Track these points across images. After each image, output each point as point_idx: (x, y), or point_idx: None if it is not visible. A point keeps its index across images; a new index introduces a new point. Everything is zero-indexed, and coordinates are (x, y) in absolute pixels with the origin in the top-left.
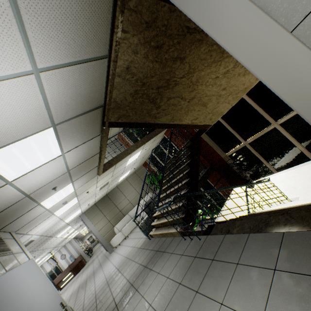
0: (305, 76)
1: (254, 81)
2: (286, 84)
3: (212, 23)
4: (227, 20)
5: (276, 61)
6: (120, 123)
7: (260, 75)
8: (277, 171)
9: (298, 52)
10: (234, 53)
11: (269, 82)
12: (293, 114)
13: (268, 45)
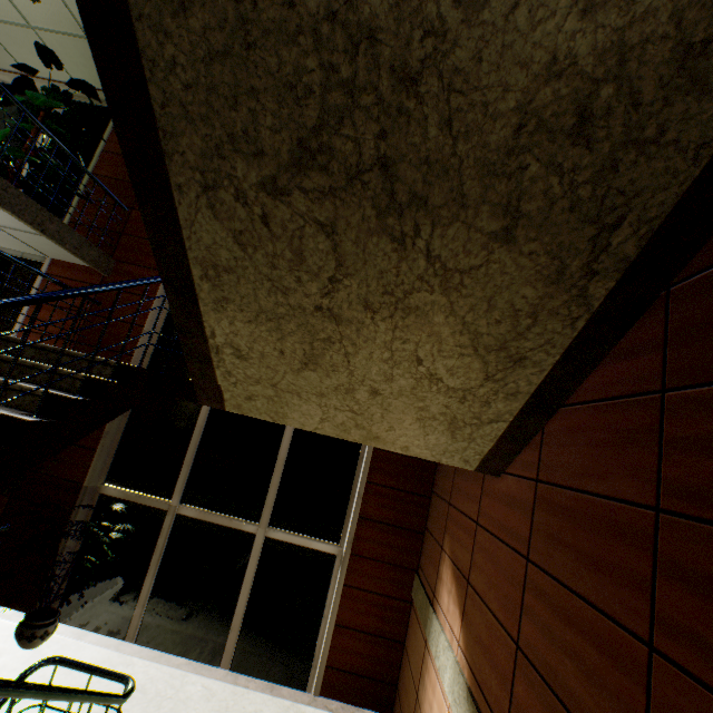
0: None
1: (398, 446)
2: None
3: None
4: None
5: None
6: None
7: None
8: (137, 638)
9: None
10: None
11: None
12: (301, 543)
13: None
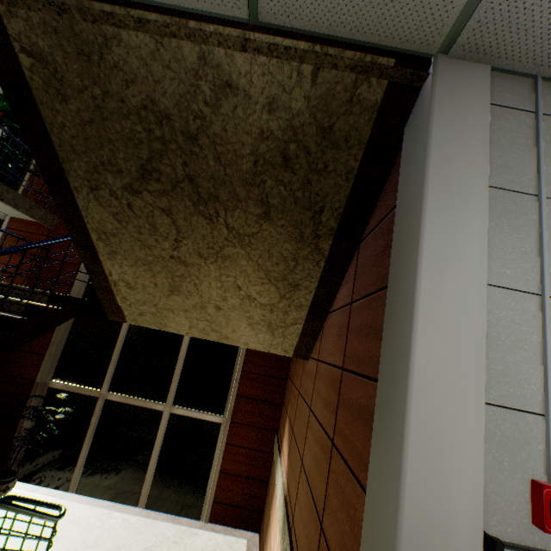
0: (455, 482)
1: (242, 343)
2: (429, 463)
3: (437, 267)
4: (453, 292)
5: (448, 416)
6: (16, 61)
7: (415, 406)
8: (77, 490)
9: (474, 438)
10: (420, 333)
11: (415, 432)
12: (196, 416)
13: (458, 384)
